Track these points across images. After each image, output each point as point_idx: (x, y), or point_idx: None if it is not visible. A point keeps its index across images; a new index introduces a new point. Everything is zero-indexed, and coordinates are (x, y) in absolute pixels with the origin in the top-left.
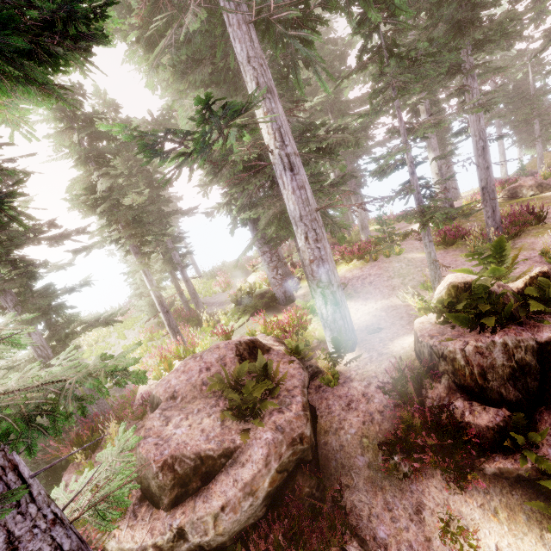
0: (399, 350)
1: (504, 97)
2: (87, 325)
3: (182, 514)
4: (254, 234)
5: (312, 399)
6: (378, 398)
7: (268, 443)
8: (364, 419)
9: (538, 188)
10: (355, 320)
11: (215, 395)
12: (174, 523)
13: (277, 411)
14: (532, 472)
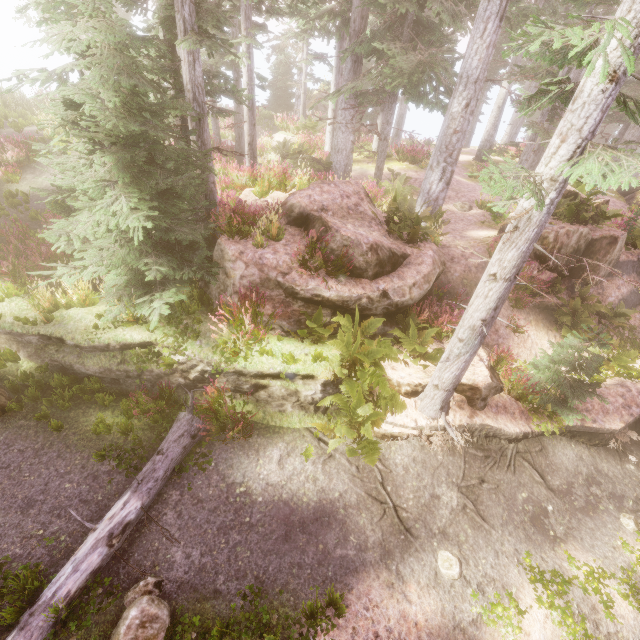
0: (479, 236)
1: None
2: (220, 89)
3: (384, 283)
4: (348, 77)
5: None
6: (474, 258)
7: (432, 257)
8: (465, 269)
9: None
10: None
11: (365, 220)
12: (380, 287)
13: (426, 242)
14: (554, 305)
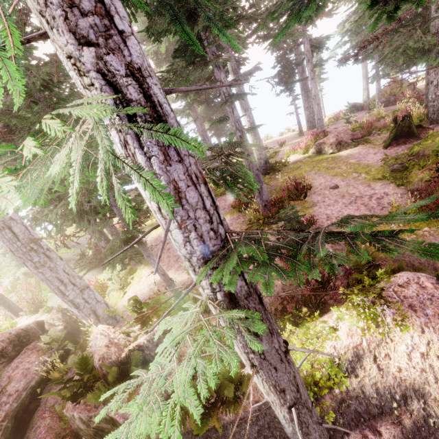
0: None
1: (347, 29)
2: None
3: None
4: None
5: (46, 389)
6: None
7: None
8: (52, 423)
9: (337, 146)
10: (139, 291)
11: None
12: None
13: None
14: None
